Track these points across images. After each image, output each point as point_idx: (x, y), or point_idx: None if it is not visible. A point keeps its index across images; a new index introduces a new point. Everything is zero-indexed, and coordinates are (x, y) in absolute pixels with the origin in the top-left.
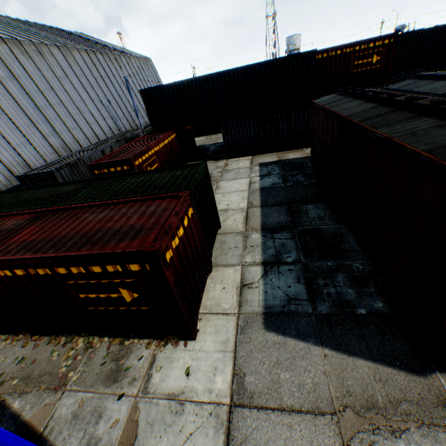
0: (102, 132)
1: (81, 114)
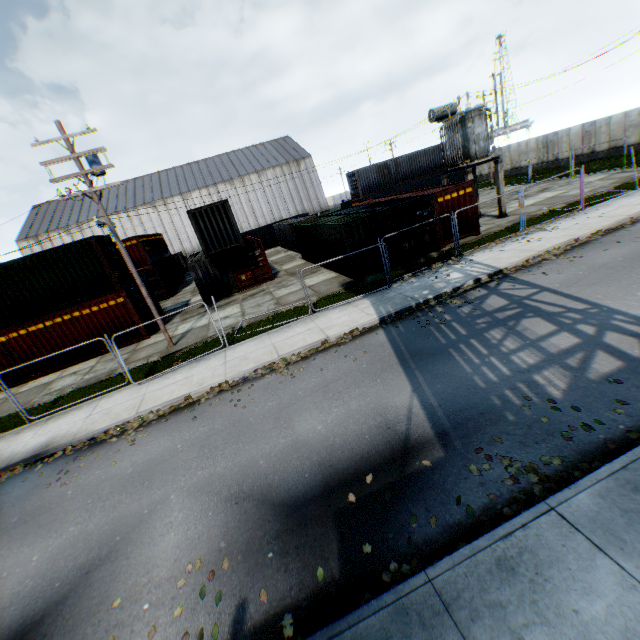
0: (191, 246)
1: (178, 236)
